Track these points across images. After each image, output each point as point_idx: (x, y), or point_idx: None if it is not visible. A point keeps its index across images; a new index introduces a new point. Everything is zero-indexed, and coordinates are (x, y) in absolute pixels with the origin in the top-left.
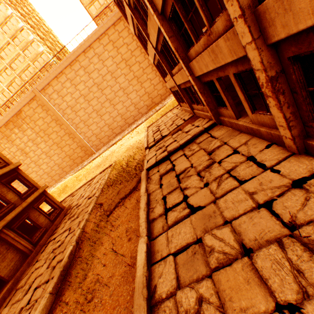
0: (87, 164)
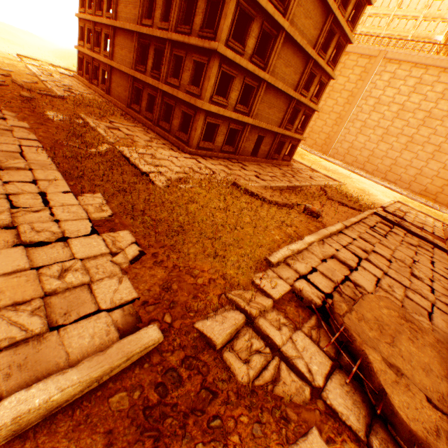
0: (316, 155)
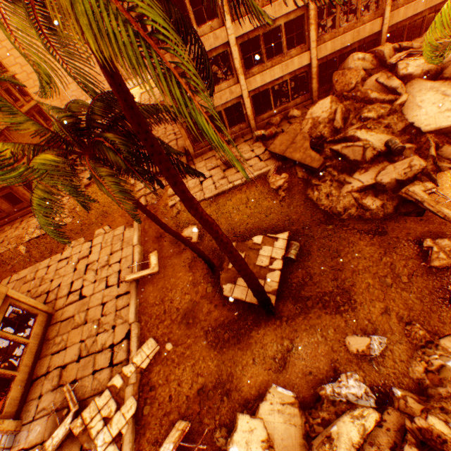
0: None
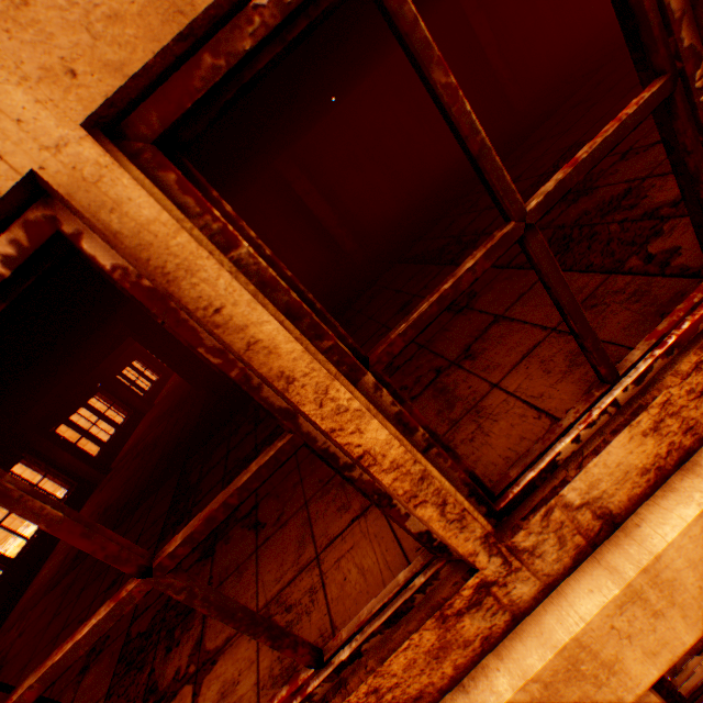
0: None
